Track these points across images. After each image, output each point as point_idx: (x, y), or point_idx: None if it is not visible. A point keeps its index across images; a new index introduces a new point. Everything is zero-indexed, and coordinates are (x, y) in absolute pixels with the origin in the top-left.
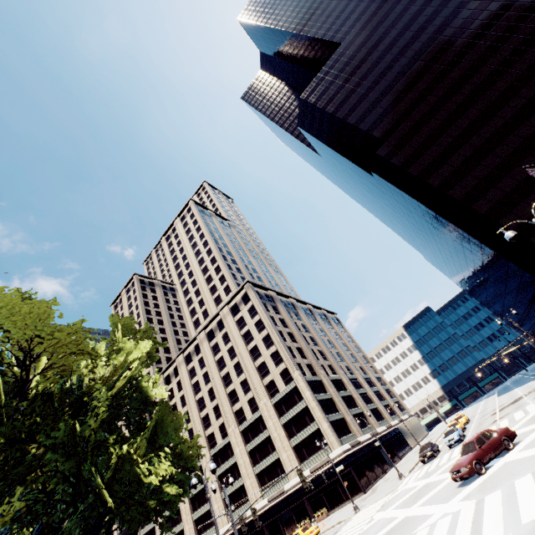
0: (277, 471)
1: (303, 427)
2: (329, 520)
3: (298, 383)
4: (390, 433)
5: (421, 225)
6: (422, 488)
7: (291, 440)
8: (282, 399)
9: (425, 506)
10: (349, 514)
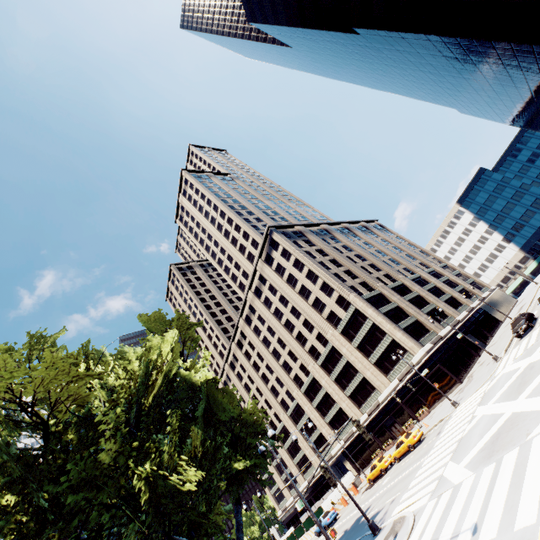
0: (367, 389)
1: (377, 343)
2: (431, 417)
3: (356, 305)
4: (473, 316)
5: (442, 68)
6: (525, 371)
7: (369, 358)
8: (347, 325)
9: (535, 398)
10: (448, 410)
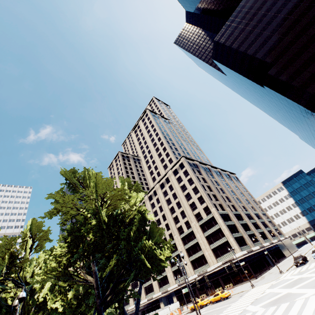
0: (203, 261)
1: (218, 239)
2: (235, 290)
3: (214, 214)
4: (272, 247)
5: (299, 118)
6: (297, 280)
7: (210, 245)
8: (205, 223)
9: (300, 289)
10: (247, 288)
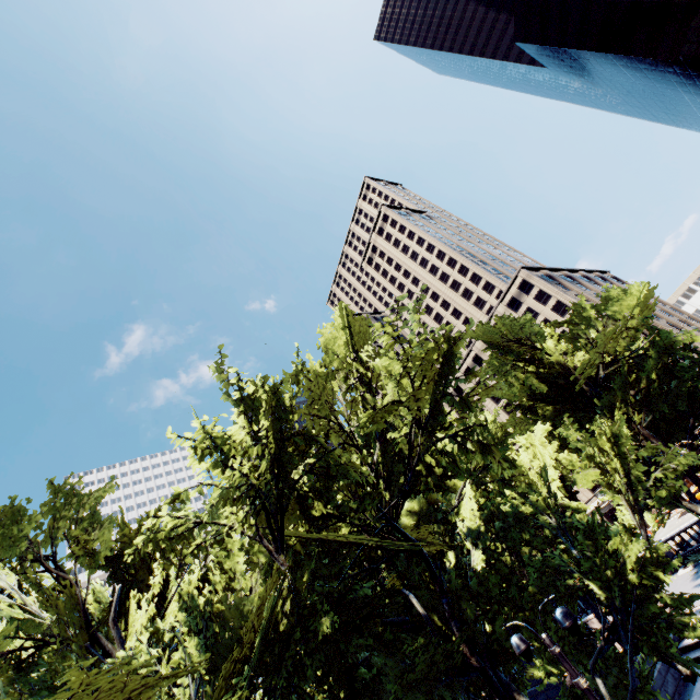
0: None
1: None
2: None
3: None
4: None
5: None
6: None
7: None
8: None
9: None
10: None
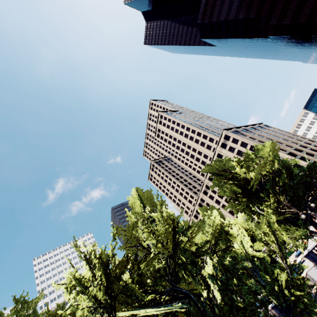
0: None
1: None
2: None
3: (283, 157)
4: None
5: (308, 45)
6: None
7: None
8: None
9: None
10: None
